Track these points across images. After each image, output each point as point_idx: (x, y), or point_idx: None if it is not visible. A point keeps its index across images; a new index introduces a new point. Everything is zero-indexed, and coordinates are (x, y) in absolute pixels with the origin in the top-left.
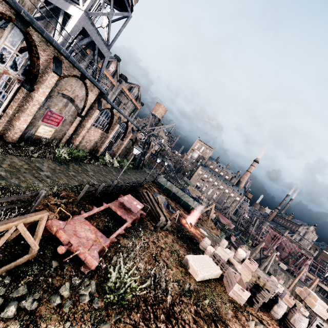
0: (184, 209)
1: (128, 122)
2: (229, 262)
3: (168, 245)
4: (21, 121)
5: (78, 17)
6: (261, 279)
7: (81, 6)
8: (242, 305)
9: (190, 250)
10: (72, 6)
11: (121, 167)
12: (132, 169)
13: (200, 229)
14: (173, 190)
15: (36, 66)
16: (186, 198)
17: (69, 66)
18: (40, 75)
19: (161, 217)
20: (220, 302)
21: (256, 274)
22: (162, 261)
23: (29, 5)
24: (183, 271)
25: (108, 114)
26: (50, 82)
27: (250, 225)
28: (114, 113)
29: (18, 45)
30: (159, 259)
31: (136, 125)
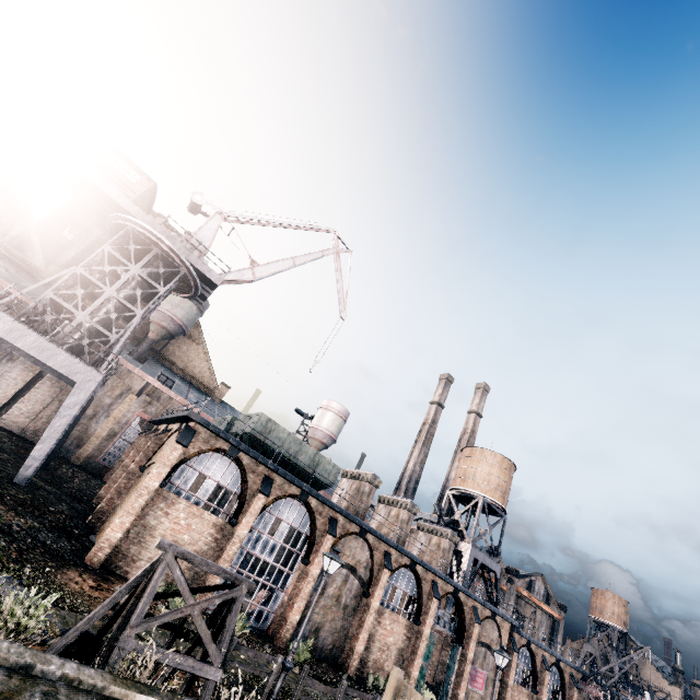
0: None
1: (558, 662)
2: None
3: None
4: (461, 687)
5: (468, 551)
6: None
7: (467, 539)
8: None
9: None
10: (460, 542)
11: None
12: None
13: None
14: None
15: (463, 621)
16: None
17: (482, 609)
18: (466, 629)
19: None
20: None
21: None
22: None
23: (444, 567)
24: None
25: (526, 654)
26: (475, 634)
27: None
28: (533, 650)
29: (451, 608)
30: None
31: (574, 667)
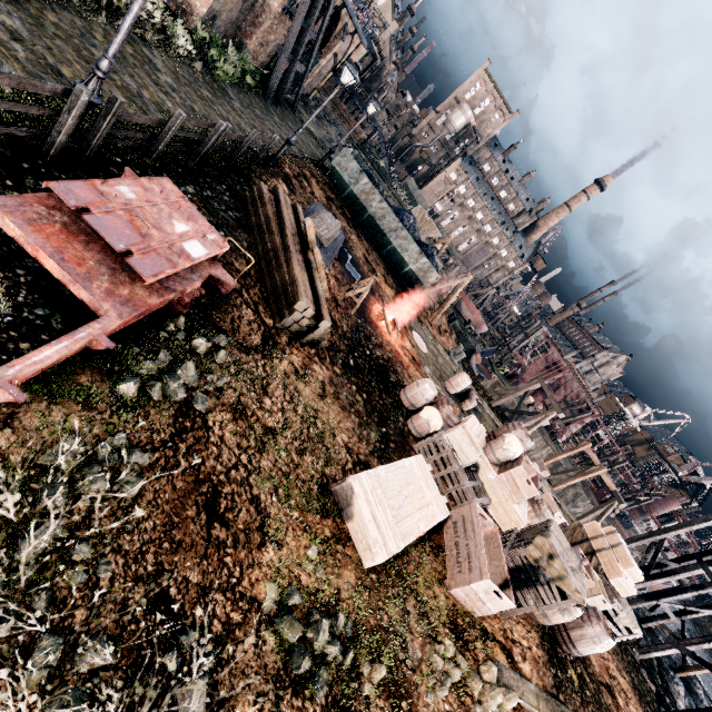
0: (387, 270)
1: None
2: (472, 466)
3: (299, 418)
4: None
5: None
6: (559, 562)
7: None
8: (476, 616)
9: (373, 420)
10: None
11: (210, 70)
12: (256, 99)
13: (413, 334)
14: (372, 207)
15: None
16: (402, 240)
17: None
18: None
19: (299, 303)
20: (422, 636)
21: (548, 546)
22: (244, 509)
23: None
24: (326, 533)
25: None
26: None
27: (521, 334)
28: None
29: None
30: (236, 498)
31: None
